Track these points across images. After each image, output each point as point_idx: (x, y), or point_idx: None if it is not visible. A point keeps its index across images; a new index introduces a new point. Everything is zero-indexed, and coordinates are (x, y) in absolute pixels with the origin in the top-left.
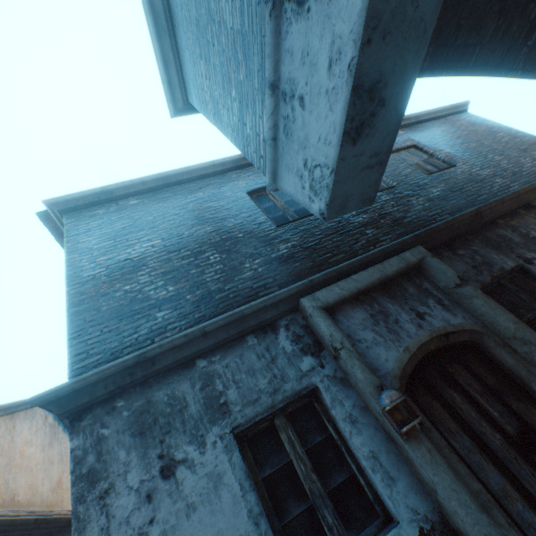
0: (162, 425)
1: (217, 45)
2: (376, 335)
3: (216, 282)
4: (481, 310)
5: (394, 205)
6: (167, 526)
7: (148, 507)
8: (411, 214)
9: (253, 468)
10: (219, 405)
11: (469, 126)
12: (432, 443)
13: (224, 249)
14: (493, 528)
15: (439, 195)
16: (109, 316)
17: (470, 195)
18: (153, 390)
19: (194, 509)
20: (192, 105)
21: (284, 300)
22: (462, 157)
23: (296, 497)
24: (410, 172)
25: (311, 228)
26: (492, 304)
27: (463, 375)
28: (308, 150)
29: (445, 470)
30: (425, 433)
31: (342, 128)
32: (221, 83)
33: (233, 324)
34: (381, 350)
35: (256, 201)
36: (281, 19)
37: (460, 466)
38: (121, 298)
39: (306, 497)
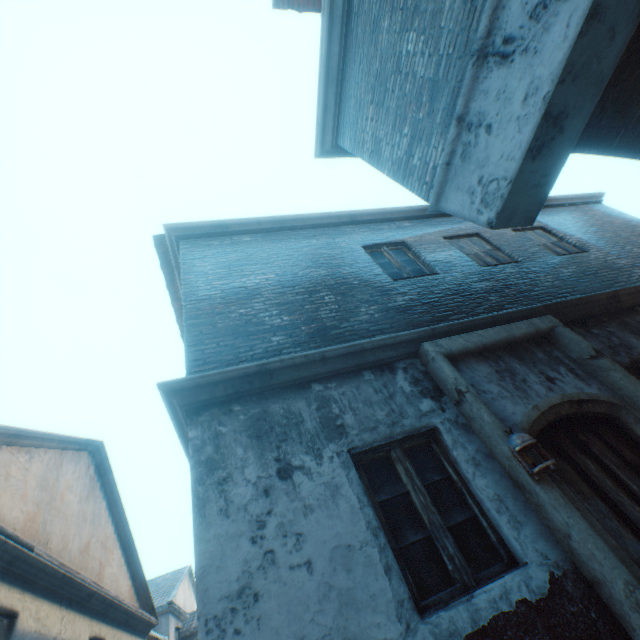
0: (279, 433)
1: (397, 92)
2: (502, 389)
3: (331, 320)
4: (620, 383)
5: (520, 278)
6: (285, 520)
7: (265, 500)
8: (539, 289)
9: (368, 490)
10: (336, 426)
11: (604, 216)
12: (564, 495)
13: (338, 292)
14: (634, 579)
15: (570, 276)
16: (224, 332)
17: (605, 280)
18: (269, 402)
19: (311, 511)
20: (338, 148)
21: (404, 343)
22: (596, 244)
23: (412, 525)
24: (537, 250)
25: (429, 286)
26: (631, 379)
27: (597, 446)
28: (486, 168)
29: (580, 517)
30: (557, 485)
31: (528, 145)
32: (392, 123)
33: (351, 356)
34: (507, 403)
35: (370, 256)
36: (482, 68)
37: (595, 521)
38: (236, 319)
39: (423, 527)
